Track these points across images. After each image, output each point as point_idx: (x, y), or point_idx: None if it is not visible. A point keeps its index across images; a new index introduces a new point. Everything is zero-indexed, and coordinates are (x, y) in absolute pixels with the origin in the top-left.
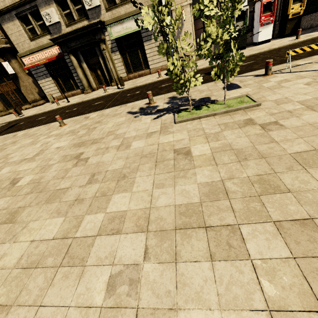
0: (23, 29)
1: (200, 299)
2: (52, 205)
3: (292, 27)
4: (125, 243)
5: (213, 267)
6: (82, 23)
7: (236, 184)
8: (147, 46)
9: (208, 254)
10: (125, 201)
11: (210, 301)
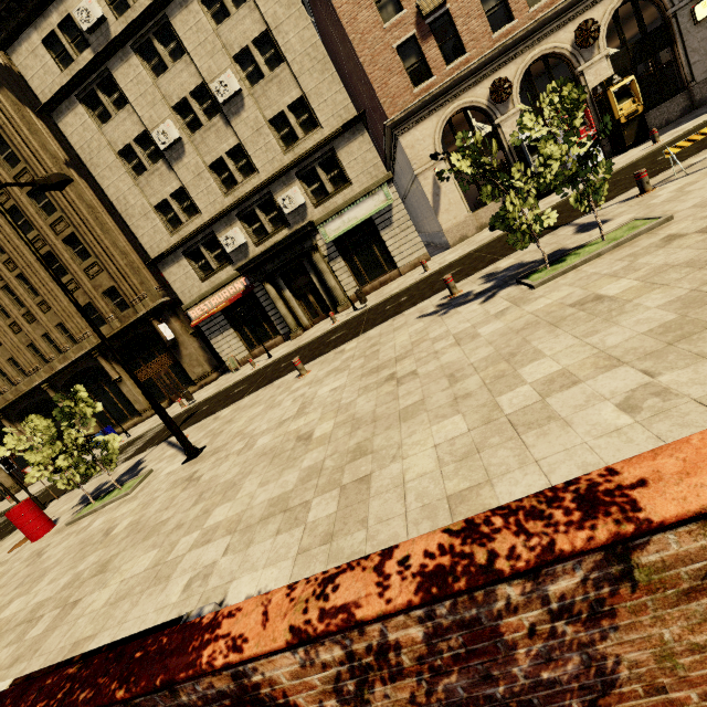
0: (192, 268)
1: None
2: (419, 418)
3: (635, 132)
4: (603, 383)
5: None
6: (280, 234)
7: None
8: (386, 235)
9: None
10: (549, 364)
11: None
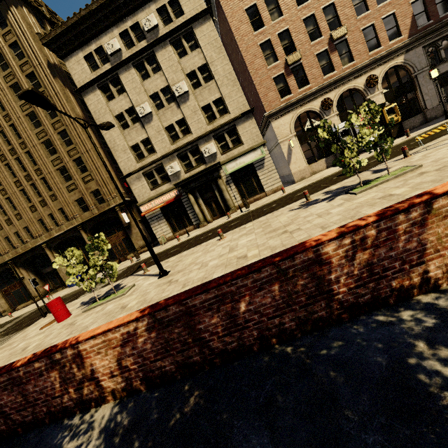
0: (146, 182)
1: None
2: None
3: (397, 131)
4: None
5: None
6: (200, 168)
7: None
8: (260, 173)
9: None
10: None
11: None
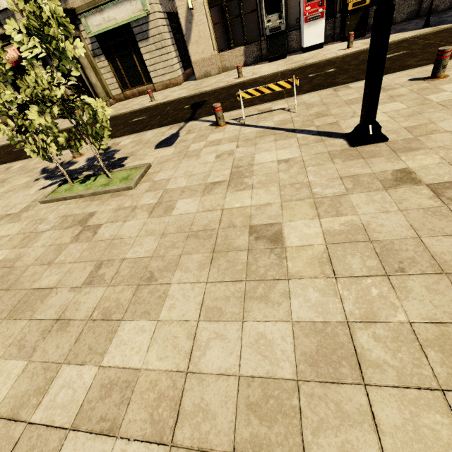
0: None
1: None
2: None
3: (356, 24)
4: None
5: None
6: None
7: None
8: (144, 48)
9: None
10: None
11: None
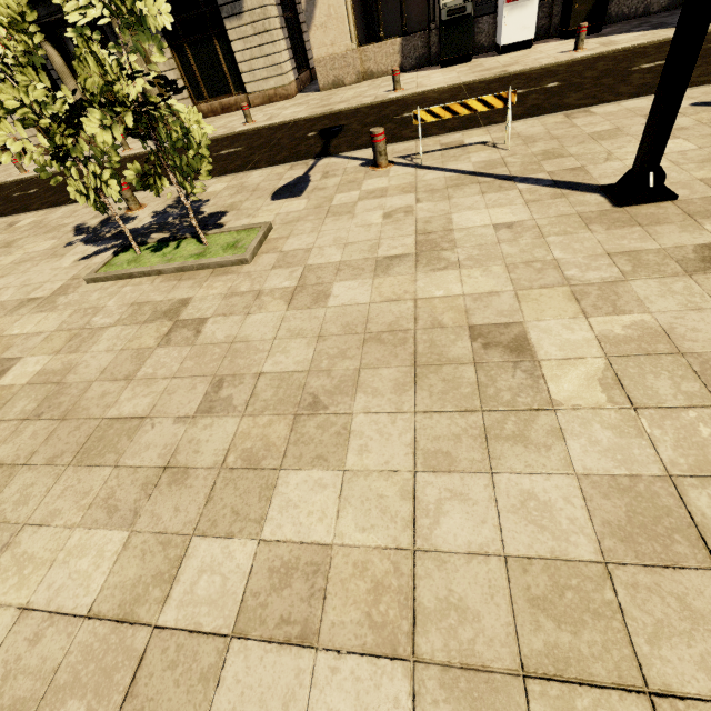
0: None
1: None
2: None
3: (588, 10)
4: None
5: None
6: None
7: None
8: (234, 31)
9: None
10: None
11: None
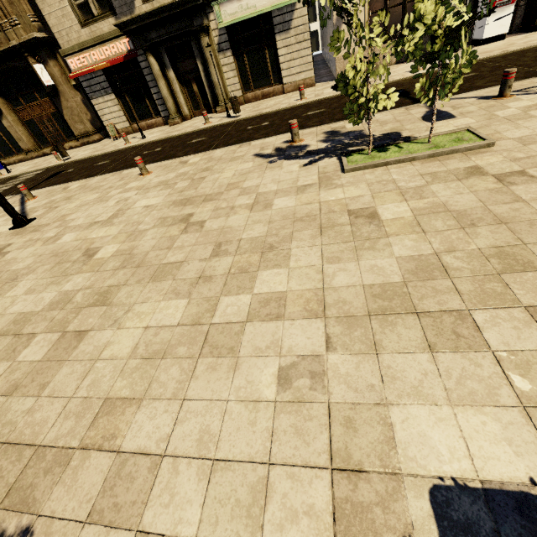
0: (69, 4)
1: (420, 394)
2: (163, 284)
3: None
4: (294, 331)
5: (435, 359)
6: None
7: (460, 258)
8: (281, 42)
9: (425, 344)
10: (281, 279)
11: (436, 396)
